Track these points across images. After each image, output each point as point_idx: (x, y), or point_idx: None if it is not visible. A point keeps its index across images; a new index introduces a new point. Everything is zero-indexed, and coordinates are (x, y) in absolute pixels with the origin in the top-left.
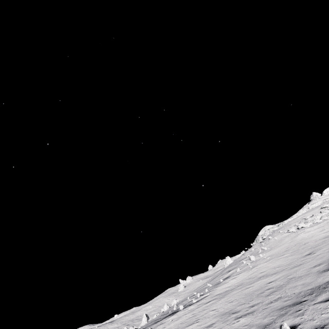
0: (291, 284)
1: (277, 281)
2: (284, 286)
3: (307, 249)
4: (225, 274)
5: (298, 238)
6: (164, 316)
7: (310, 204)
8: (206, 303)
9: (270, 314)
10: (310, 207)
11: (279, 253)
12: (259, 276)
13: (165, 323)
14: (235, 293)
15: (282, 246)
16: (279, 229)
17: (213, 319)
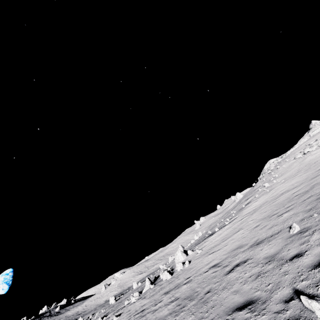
0: (317, 187)
1: (301, 190)
2: (310, 190)
3: (319, 165)
4: (245, 202)
5: (307, 161)
6: (203, 239)
7: (311, 132)
8: (239, 220)
9: (310, 204)
10: (311, 134)
11: (292, 175)
12: (281, 193)
13: (210, 240)
14: (264, 208)
15: (292, 170)
16: (284, 159)
17: (256, 223)
